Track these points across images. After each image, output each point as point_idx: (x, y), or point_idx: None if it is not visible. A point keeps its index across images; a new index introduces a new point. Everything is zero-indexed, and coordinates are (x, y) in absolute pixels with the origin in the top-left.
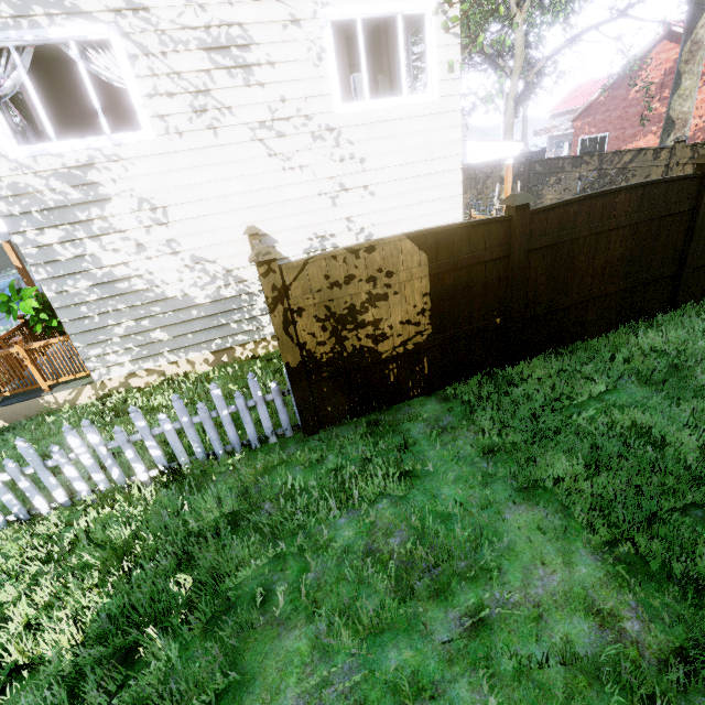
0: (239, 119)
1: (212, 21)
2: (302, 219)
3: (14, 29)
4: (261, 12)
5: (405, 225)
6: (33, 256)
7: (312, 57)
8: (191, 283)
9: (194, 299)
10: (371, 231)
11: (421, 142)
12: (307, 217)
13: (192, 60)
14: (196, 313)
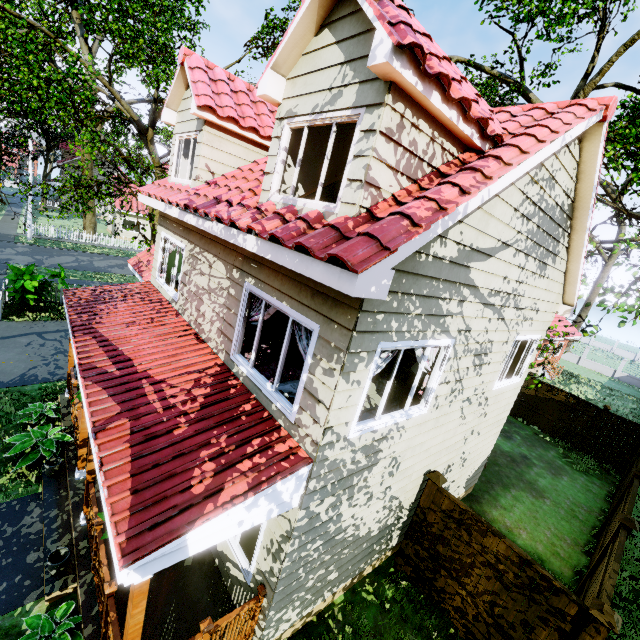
0: (462, 395)
1: (485, 339)
2: (448, 456)
3: (414, 338)
4: (501, 335)
5: (478, 450)
6: (300, 527)
7: (501, 360)
8: (377, 519)
9: (371, 532)
10: (466, 457)
11: (505, 403)
12: (451, 454)
13: (467, 360)
14: (365, 545)
